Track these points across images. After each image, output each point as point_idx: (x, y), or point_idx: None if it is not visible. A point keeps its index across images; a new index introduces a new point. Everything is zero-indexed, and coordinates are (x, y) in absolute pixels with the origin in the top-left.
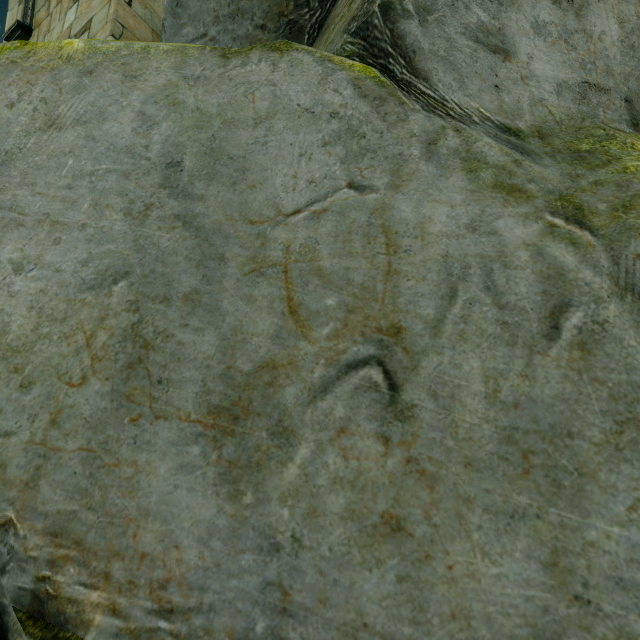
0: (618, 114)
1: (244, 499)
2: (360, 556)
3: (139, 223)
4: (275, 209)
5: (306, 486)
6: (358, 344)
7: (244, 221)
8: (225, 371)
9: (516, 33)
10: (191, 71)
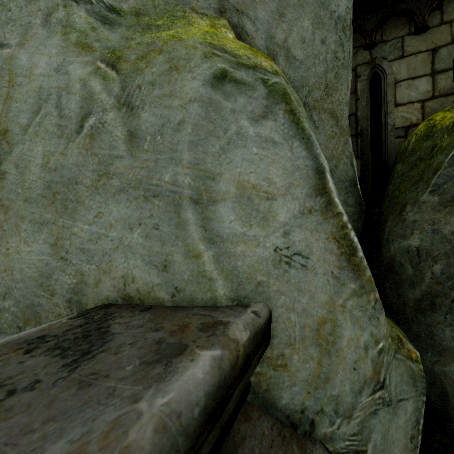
0: (208, 3)
1: None
2: None
3: None
4: None
5: None
6: None
7: None
8: None
9: None
10: None
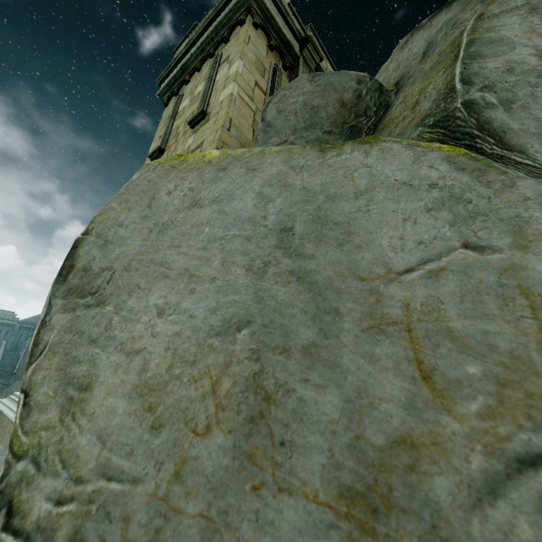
0: None
1: None
2: None
3: (259, 277)
4: (385, 267)
5: None
6: (526, 430)
7: (354, 277)
8: (353, 441)
9: None
10: (296, 163)
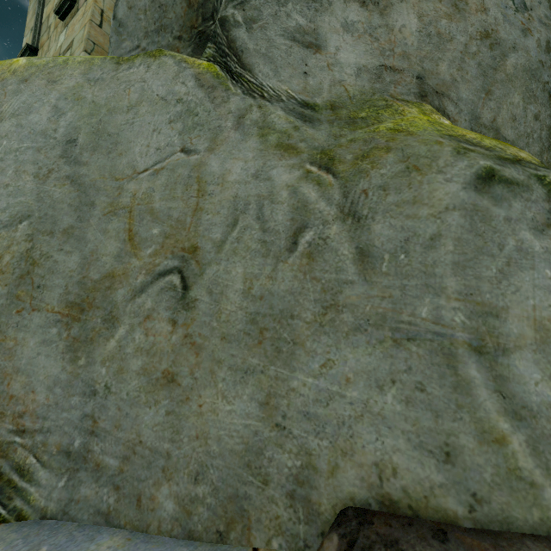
0: (407, 88)
1: (79, 362)
2: (145, 398)
3: (42, 182)
4: (133, 169)
5: (119, 353)
6: (168, 259)
7: (112, 178)
8: (81, 279)
9: (328, 32)
10: (94, 75)
